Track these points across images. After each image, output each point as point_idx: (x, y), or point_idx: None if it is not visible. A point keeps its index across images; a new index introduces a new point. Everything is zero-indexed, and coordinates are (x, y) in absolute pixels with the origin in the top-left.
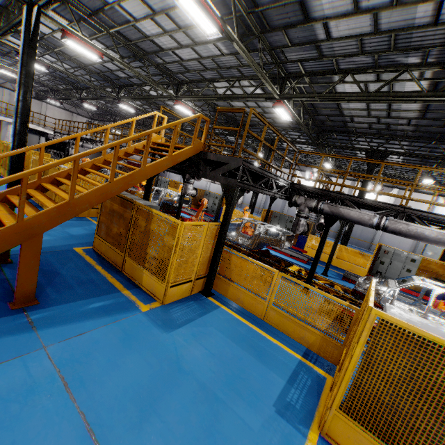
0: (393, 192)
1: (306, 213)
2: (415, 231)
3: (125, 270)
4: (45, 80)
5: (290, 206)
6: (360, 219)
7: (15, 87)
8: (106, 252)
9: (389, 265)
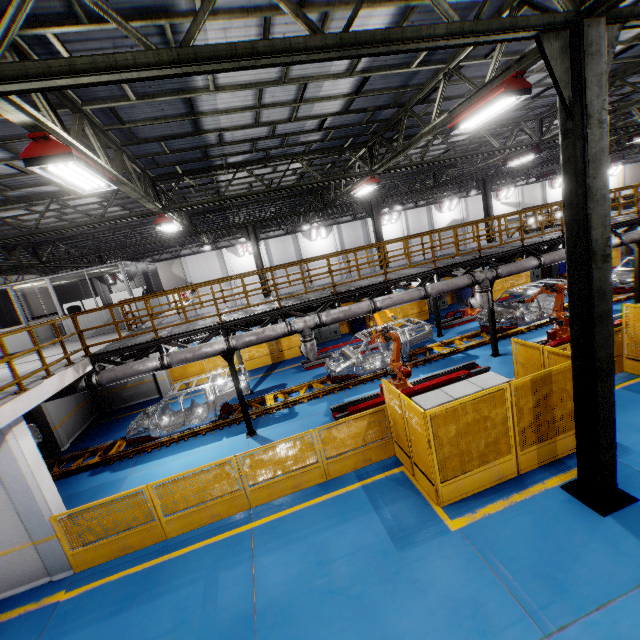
0: (462, 203)
1: None
2: None
3: None
4: None
5: None
6: None
7: None
8: None
9: None
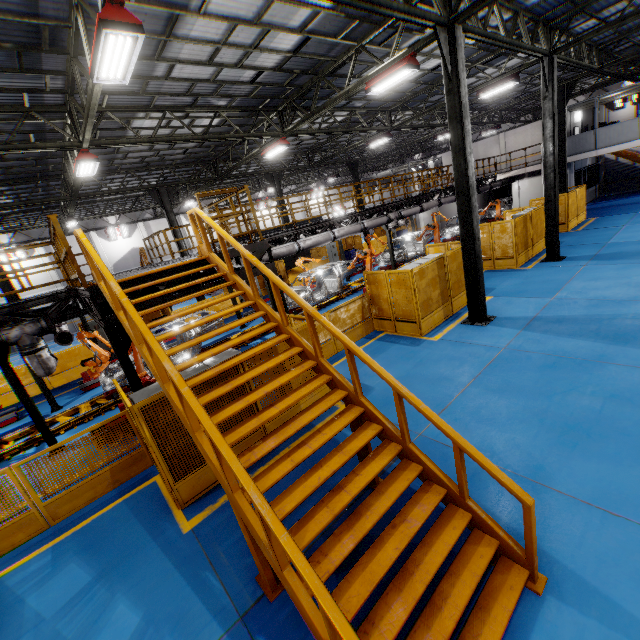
0: (140, 227)
1: None
2: (316, 241)
3: None
4: None
5: None
6: (289, 251)
7: None
8: None
9: None
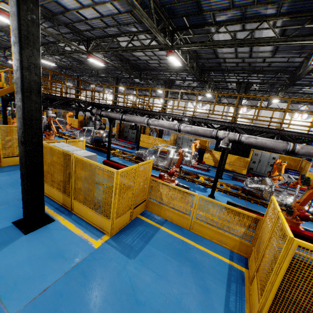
0: (208, 104)
1: (98, 117)
2: (133, 119)
3: None
4: None
5: (93, 115)
6: (116, 117)
7: None
8: None
9: (181, 145)
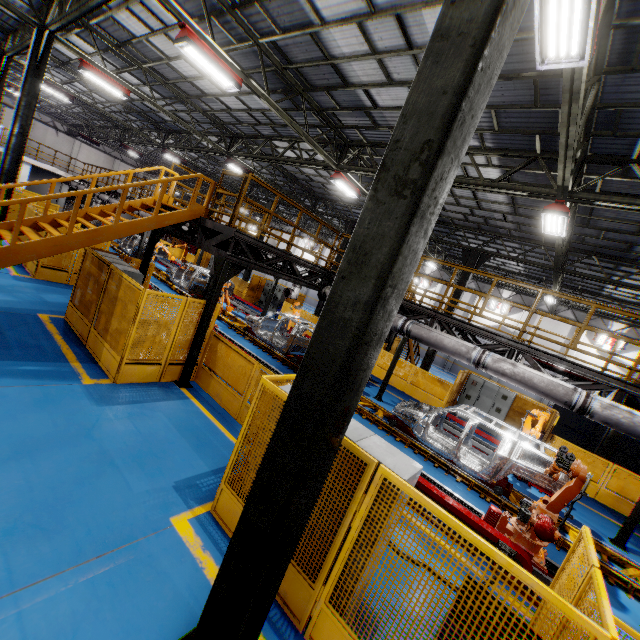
0: (524, 312)
1: None
2: (435, 339)
3: (89, 344)
4: (79, 112)
5: (321, 299)
6: None
7: (42, 117)
8: (76, 323)
9: (476, 401)
